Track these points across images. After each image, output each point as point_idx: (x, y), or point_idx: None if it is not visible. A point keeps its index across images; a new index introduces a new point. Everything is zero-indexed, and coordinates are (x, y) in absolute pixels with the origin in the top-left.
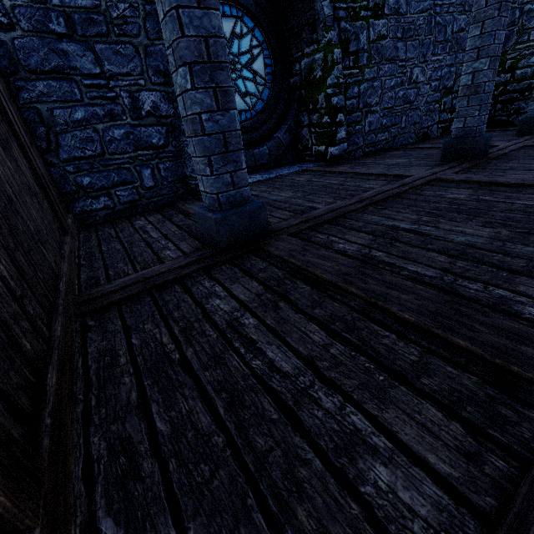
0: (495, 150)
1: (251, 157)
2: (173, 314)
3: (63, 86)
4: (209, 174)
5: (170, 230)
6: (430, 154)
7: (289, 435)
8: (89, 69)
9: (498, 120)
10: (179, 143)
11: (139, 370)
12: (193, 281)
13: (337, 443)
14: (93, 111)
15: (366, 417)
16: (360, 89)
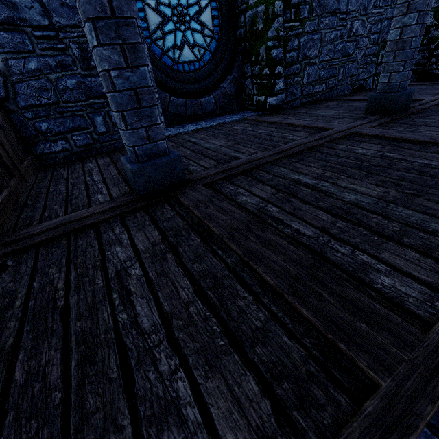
0: (417, 105)
1: (198, 105)
2: (77, 259)
3: (15, 37)
4: (124, 129)
5: (110, 174)
6: (358, 107)
7: (118, 398)
8: (38, 21)
9: (431, 73)
10: None
11: (26, 314)
12: (107, 227)
13: (155, 410)
14: (45, 62)
15: (192, 384)
16: (300, 42)
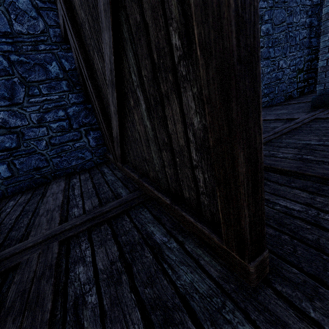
0: None
1: None
2: None
3: None
4: None
5: None
6: (300, 106)
7: (324, 233)
8: None
9: None
10: None
11: None
12: None
13: None
14: None
15: None
16: None
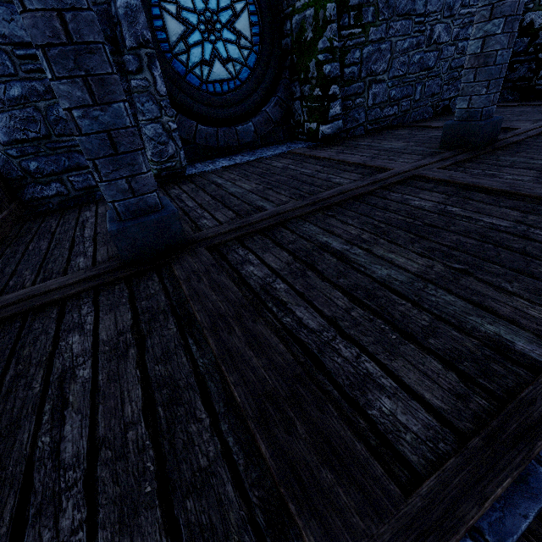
0: (508, 136)
1: (234, 135)
2: (23, 350)
3: None
4: (99, 180)
5: (105, 228)
6: (434, 137)
7: None
8: (21, 37)
9: (539, 91)
10: (138, 122)
11: None
12: (75, 304)
13: None
14: (31, 87)
15: None
16: (362, 54)
